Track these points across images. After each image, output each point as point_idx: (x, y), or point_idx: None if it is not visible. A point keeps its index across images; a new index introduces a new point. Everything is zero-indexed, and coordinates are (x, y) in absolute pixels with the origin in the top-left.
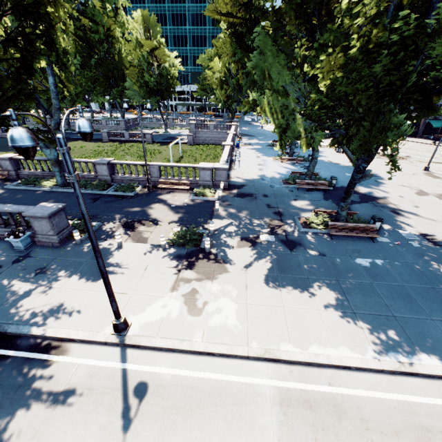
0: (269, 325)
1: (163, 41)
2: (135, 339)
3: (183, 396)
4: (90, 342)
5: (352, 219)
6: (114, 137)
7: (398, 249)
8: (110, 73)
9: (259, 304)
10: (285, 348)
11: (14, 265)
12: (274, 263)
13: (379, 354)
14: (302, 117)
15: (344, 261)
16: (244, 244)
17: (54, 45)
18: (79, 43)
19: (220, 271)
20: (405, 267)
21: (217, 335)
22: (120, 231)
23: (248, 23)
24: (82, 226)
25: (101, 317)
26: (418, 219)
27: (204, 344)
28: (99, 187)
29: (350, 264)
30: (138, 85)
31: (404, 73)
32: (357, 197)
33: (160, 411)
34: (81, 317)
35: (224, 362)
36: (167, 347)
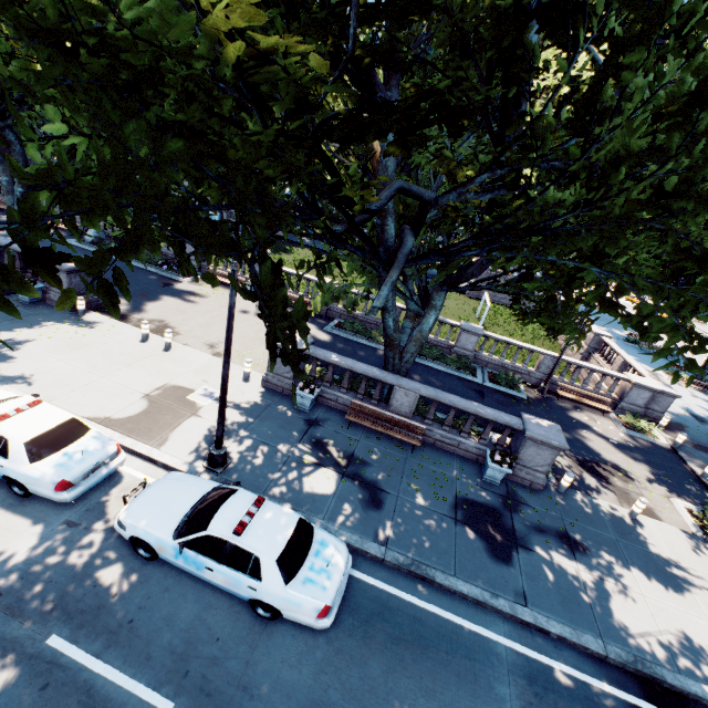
0: None
1: None
2: None
3: None
4: None
5: None
6: None
7: None
8: None
9: None
10: None
11: (516, 515)
12: None
13: None
14: None
15: None
16: None
17: None
18: None
19: None
20: None
21: None
22: (591, 480)
23: None
24: None
25: None
26: None
27: None
28: (467, 369)
29: None
30: None
31: None
32: None
33: None
34: None
35: None
36: None
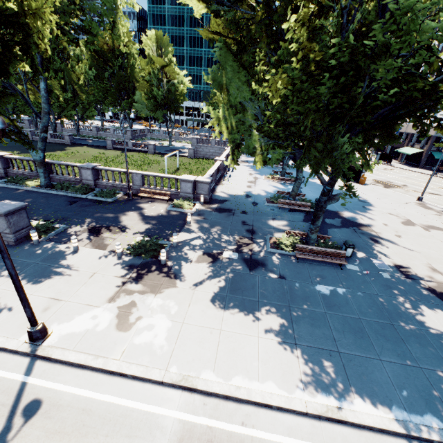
0: (198, 349)
1: (174, 60)
2: (48, 350)
3: (75, 420)
4: (1, 348)
5: (324, 244)
6: (118, 146)
7: (365, 279)
8: (121, 86)
9: (195, 325)
10: (206, 376)
11: None
12: (228, 282)
13: (308, 394)
14: (261, 134)
15: (304, 286)
16: (204, 259)
17: (27, 50)
18: (95, 57)
19: (168, 285)
20: (368, 299)
21: (137, 354)
22: (83, 236)
23: (239, 45)
24: (45, 228)
25: (23, 323)
26: (397, 249)
27: (119, 364)
28: (80, 191)
29: (309, 290)
30: (146, 99)
31: (353, 96)
32: (338, 222)
33: (42, 436)
34: (2, 321)
35: (135, 385)
36: (78, 363)
